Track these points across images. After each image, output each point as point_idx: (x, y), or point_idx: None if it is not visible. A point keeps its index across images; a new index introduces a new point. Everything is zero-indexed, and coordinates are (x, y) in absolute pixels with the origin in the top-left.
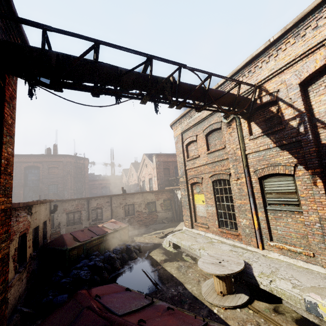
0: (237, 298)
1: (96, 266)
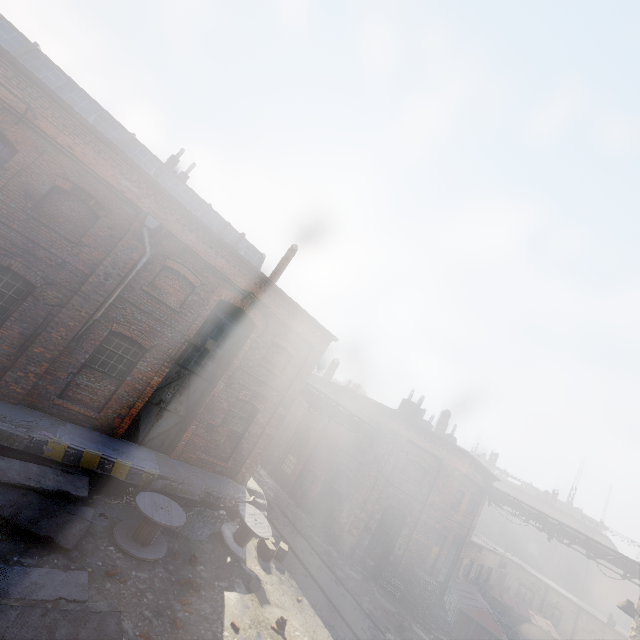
0: None
1: (499, 617)
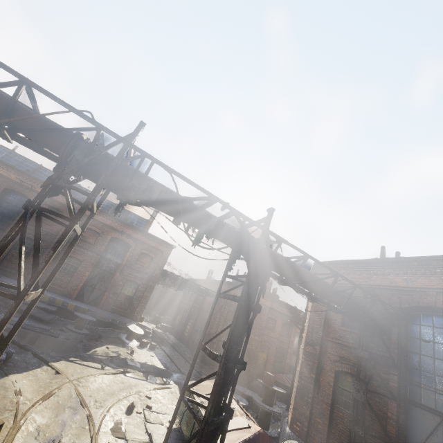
0: None
1: None
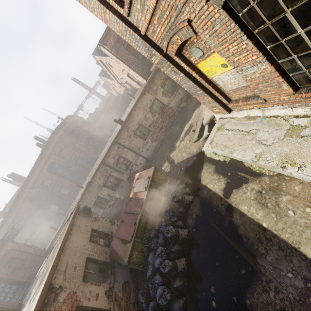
0: None
1: (164, 274)
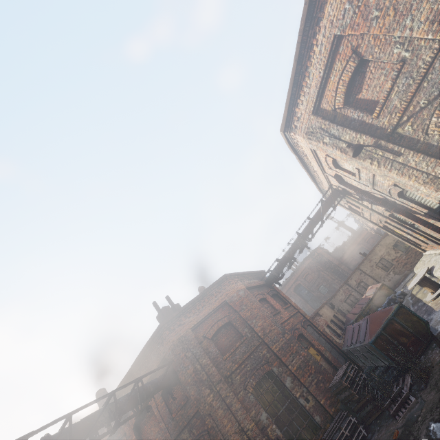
0: (439, 291)
1: None
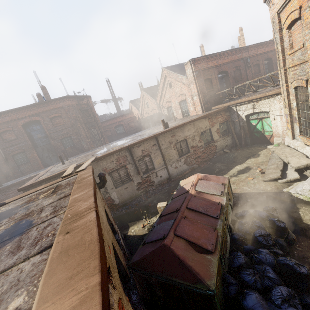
0: None
1: None
